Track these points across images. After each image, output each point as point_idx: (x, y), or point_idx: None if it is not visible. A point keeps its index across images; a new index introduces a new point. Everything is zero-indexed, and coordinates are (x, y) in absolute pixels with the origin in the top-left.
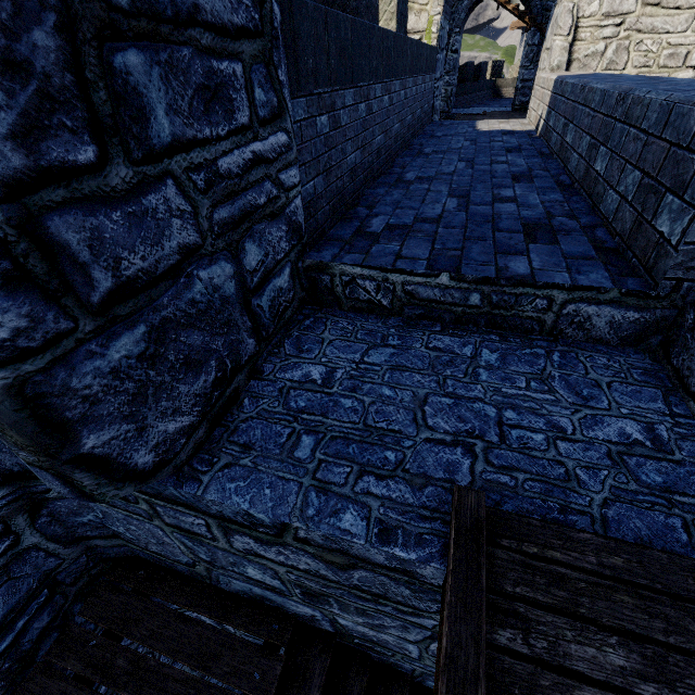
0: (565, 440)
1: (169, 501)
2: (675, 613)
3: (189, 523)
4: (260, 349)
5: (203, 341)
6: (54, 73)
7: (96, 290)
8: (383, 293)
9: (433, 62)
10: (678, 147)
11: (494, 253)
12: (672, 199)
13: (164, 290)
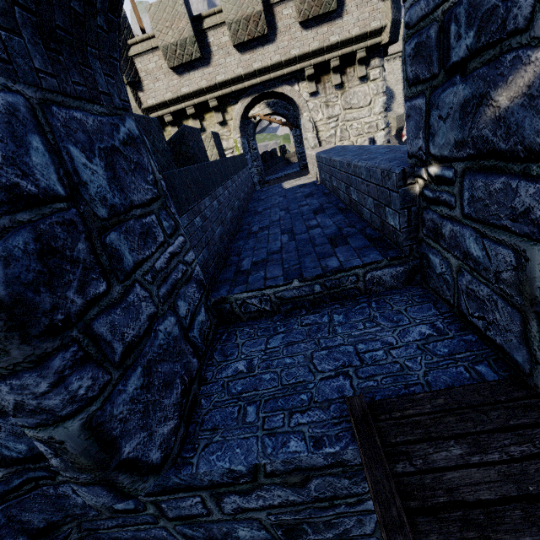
0: (394, 349)
1: (172, 491)
2: (475, 414)
3: (188, 507)
4: (201, 364)
5: (170, 368)
6: (87, 257)
7: (116, 354)
8: (265, 303)
9: (245, 161)
10: (379, 186)
11: (318, 260)
12: (388, 209)
13: (145, 343)
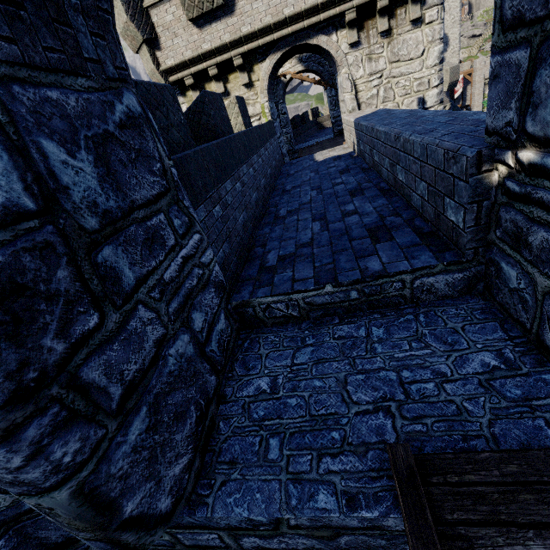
0: (448, 382)
1: (187, 527)
2: None
3: (205, 540)
4: (219, 380)
5: (182, 396)
6: (70, 287)
7: (113, 400)
8: (292, 308)
9: (273, 129)
10: (439, 170)
11: (355, 258)
12: (449, 200)
13: (151, 376)
